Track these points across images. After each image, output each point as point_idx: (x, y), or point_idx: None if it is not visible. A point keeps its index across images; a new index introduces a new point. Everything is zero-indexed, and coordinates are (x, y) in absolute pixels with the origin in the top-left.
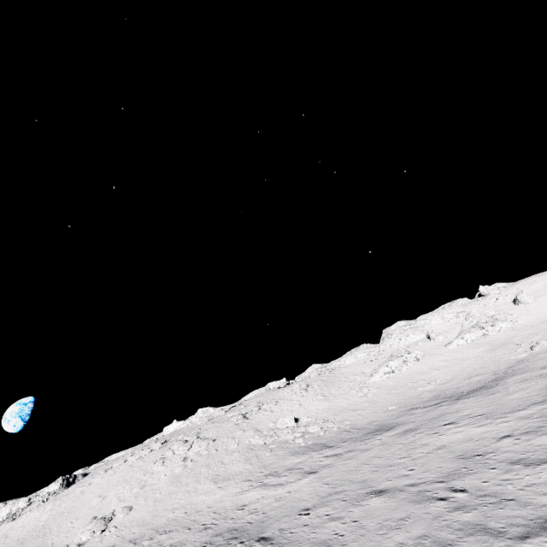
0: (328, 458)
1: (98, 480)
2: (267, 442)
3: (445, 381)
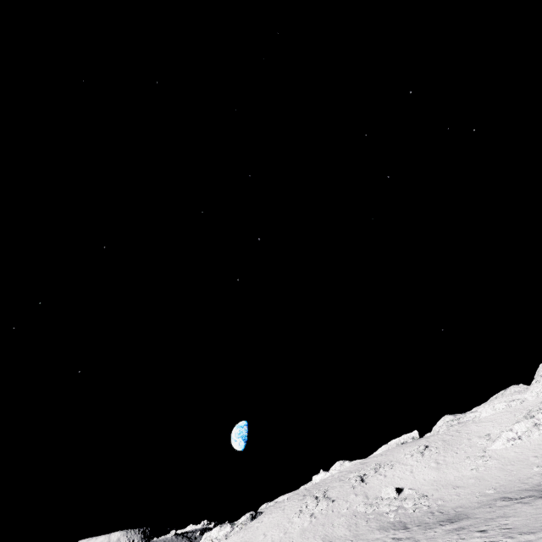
0: (392, 540)
1: (266, 520)
2: (367, 511)
3: None
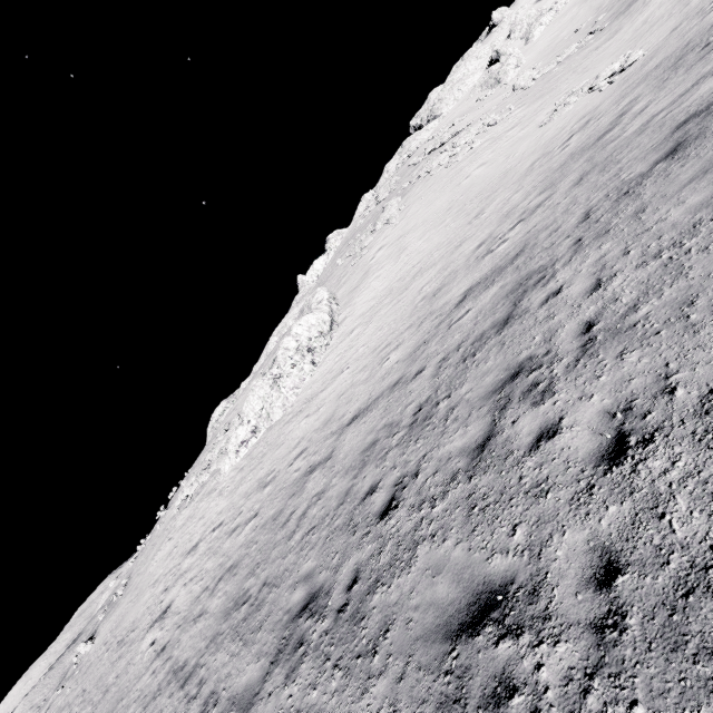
0: None
1: (388, 238)
2: (560, 60)
3: (596, 11)
